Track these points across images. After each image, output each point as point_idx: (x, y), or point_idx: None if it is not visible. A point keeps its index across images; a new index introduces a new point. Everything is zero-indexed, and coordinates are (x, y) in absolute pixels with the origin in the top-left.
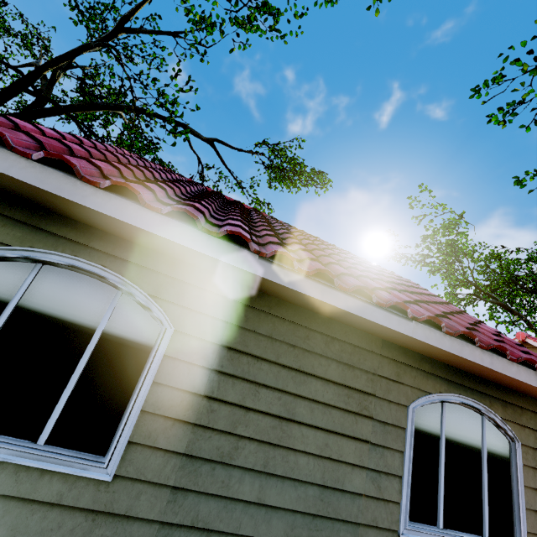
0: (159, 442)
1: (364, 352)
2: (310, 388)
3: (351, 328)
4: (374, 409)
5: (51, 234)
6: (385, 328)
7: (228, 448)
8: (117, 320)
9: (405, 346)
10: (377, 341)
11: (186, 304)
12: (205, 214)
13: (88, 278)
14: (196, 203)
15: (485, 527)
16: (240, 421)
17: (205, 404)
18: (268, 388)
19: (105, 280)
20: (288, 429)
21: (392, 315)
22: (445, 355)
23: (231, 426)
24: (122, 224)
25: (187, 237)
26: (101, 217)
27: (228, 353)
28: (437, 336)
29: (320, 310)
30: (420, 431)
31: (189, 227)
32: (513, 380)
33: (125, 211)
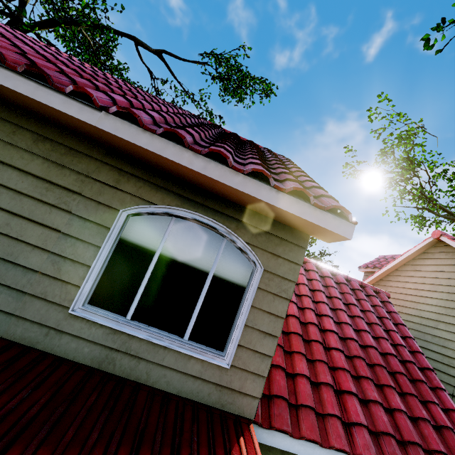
0: None
1: (81, 156)
2: (3, 175)
3: (72, 133)
4: (76, 205)
5: None
6: (68, 116)
7: None
8: None
9: (131, 155)
10: (102, 148)
11: None
12: None
13: None
14: None
15: (187, 330)
16: None
17: None
18: None
19: None
20: None
21: (74, 101)
22: (157, 159)
23: None
24: None
25: None
26: None
27: None
28: (132, 131)
29: (21, 104)
30: (135, 237)
31: None
32: (243, 195)
33: None
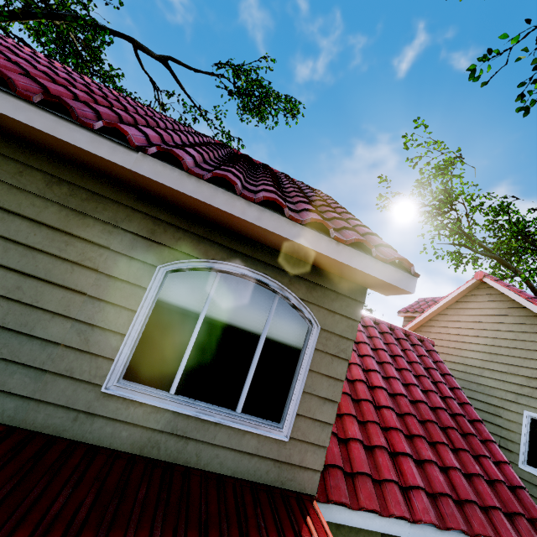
0: None
1: (107, 202)
2: (9, 226)
3: (94, 173)
4: (104, 262)
5: None
6: (97, 157)
7: None
8: None
9: (168, 201)
10: (132, 192)
11: None
12: None
13: None
14: None
15: (239, 402)
16: None
17: None
18: None
19: None
20: None
21: (104, 140)
22: (203, 207)
23: None
24: None
25: None
26: None
27: None
28: (175, 176)
29: (30, 139)
30: (175, 297)
31: None
32: (300, 247)
33: None
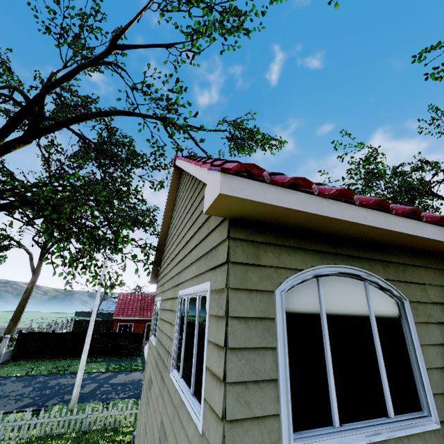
0: (443, 388)
1: None
2: None
3: None
4: None
5: (314, 251)
6: None
7: None
8: (374, 305)
9: None
10: None
11: (402, 279)
12: None
13: (345, 279)
14: None
15: None
16: None
17: None
18: None
19: (355, 277)
20: None
21: None
22: None
23: None
24: (380, 231)
25: (420, 230)
26: (365, 230)
27: (437, 307)
28: None
29: None
30: None
31: (417, 221)
32: None
33: (386, 221)
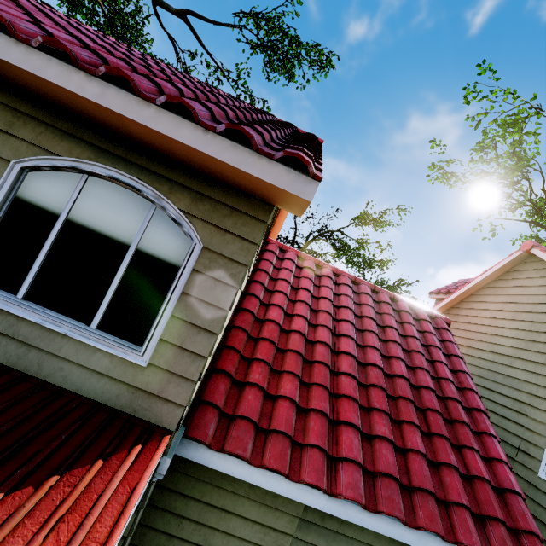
0: None
1: None
2: None
3: None
4: None
5: None
6: None
7: None
8: None
9: (26, 88)
10: None
11: None
12: None
13: None
14: None
15: (95, 317)
16: None
17: None
18: None
19: None
20: None
21: None
22: (46, 87)
23: None
24: None
25: None
26: None
27: None
28: (1, 42)
29: None
30: (34, 198)
31: None
32: (161, 138)
33: None
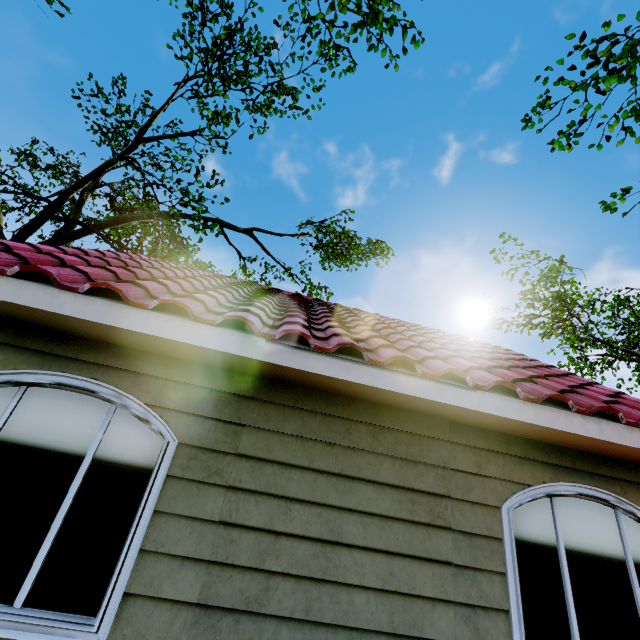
0: (163, 590)
1: (427, 441)
2: (358, 496)
3: (405, 412)
4: (452, 515)
5: (37, 352)
6: (441, 404)
7: (255, 590)
8: (112, 440)
9: (481, 425)
10: (443, 424)
11: (192, 410)
12: (205, 303)
13: (78, 396)
14: (201, 294)
15: None
16: (269, 551)
17: (222, 532)
18: (302, 503)
19: (96, 395)
20: (334, 556)
21: (446, 386)
22: (535, 429)
23: (257, 560)
24: (106, 328)
25: (179, 331)
26: (83, 324)
27: (247, 463)
28: (514, 406)
29: (358, 395)
30: (526, 541)
31: (180, 319)
32: None
33: (107, 312)
